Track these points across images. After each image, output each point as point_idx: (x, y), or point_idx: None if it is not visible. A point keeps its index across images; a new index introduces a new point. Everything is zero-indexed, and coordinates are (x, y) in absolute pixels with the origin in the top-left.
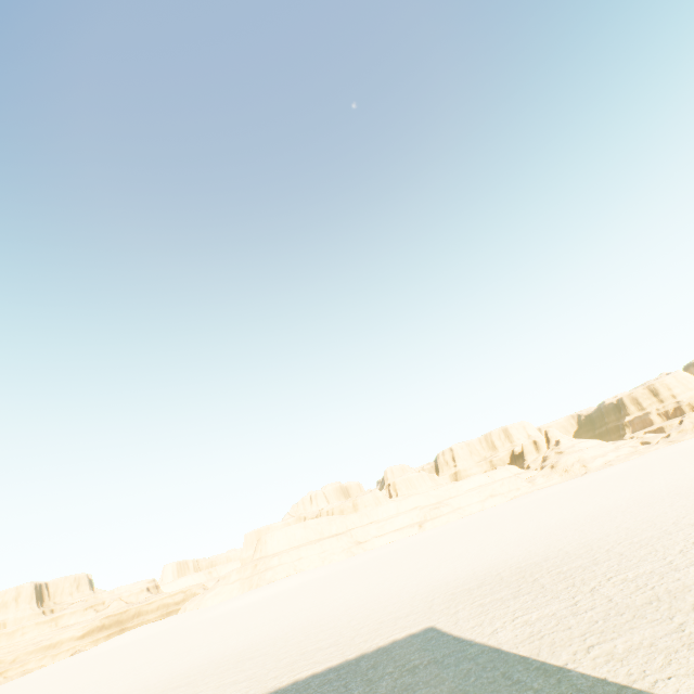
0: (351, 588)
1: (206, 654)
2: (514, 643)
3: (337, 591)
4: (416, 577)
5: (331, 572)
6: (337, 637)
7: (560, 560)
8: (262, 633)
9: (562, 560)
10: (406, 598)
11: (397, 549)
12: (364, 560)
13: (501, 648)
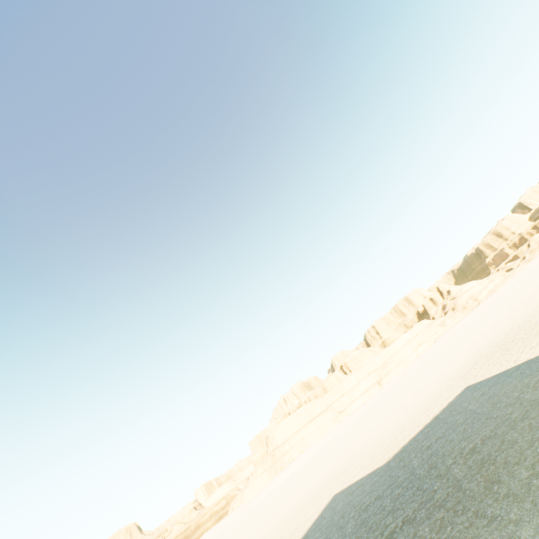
0: (369, 424)
1: (299, 495)
2: (535, 354)
3: (359, 431)
4: (417, 392)
5: (334, 435)
6: (400, 429)
7: (517, 329)
8: (331, 467)
9: (519, 328)
10: (425, 397)
11: (374, 401)
12: (354, 418)
13: (530, 359)
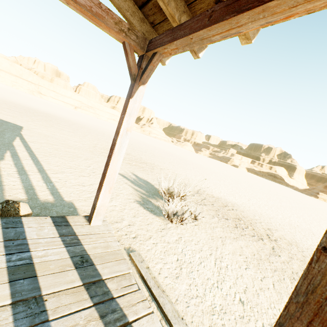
0: None
1: None
2: None
3: None
4: (23, 101)
5: (9, 89)
6: None
7: (62, 119)
8: None
9: (62, 119)
10: None
11: (52, 104)
12: (32, 97)
13: None
